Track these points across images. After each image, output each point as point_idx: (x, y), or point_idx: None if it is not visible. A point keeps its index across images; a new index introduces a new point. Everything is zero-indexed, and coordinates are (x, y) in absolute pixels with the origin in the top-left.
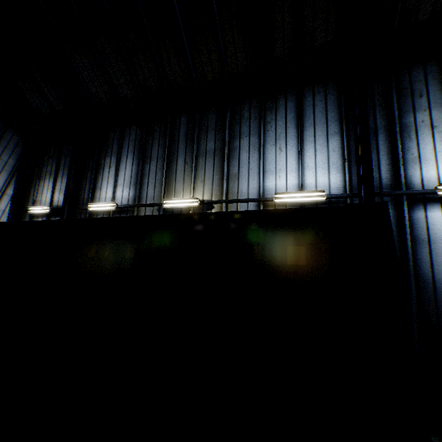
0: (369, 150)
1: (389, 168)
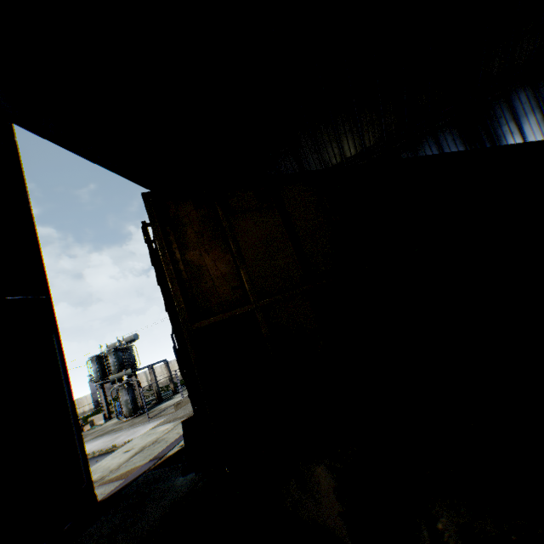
0: None
1: None
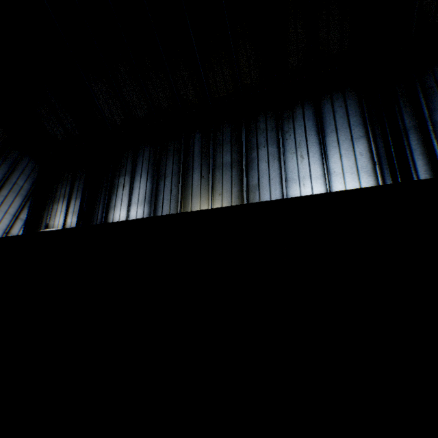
0: (404, 150)
1: (426, 168)
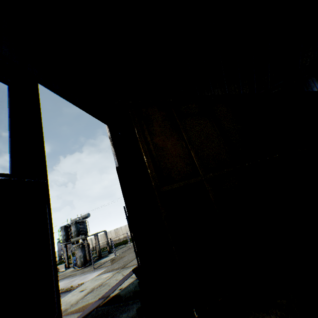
0: None
1: None
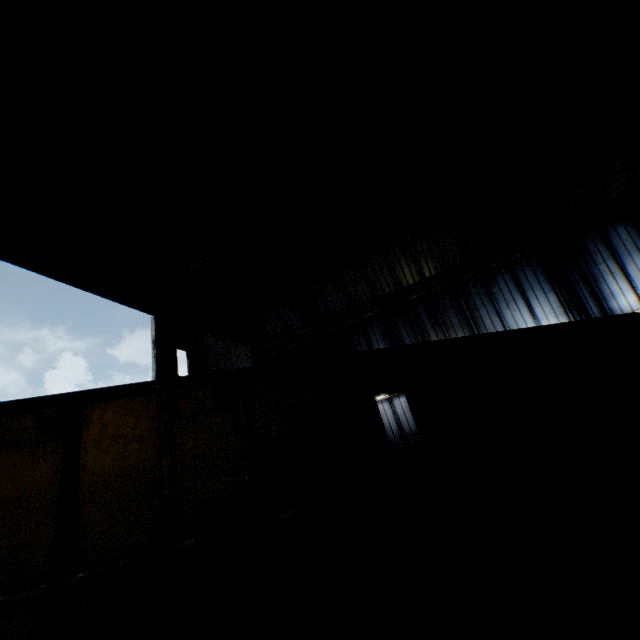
0: (582, 301)
1: (595, 306)
